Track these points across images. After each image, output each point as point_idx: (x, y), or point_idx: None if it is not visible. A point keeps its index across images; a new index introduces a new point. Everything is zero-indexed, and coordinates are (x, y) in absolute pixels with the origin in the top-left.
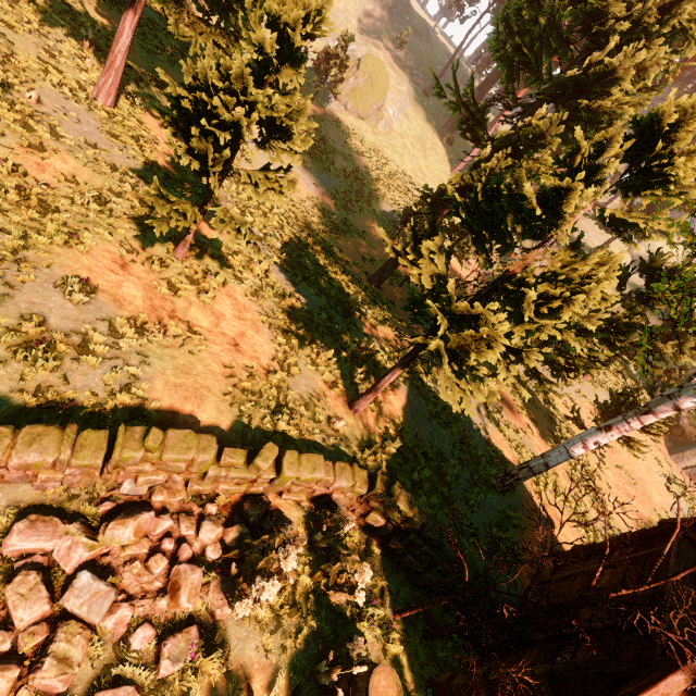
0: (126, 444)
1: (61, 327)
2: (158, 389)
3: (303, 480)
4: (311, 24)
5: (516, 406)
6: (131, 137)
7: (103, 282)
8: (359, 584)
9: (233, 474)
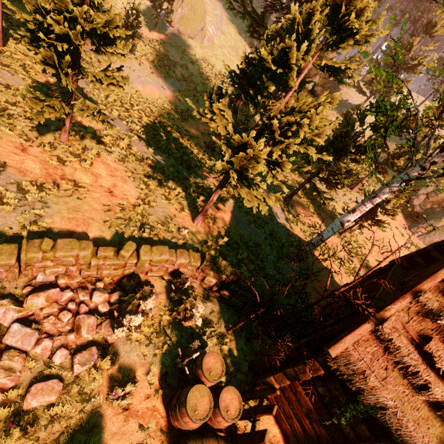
0: (29, 249)
1: None
2: (57, 222)
3: (155, 261)
4: None
5: (309, 212)
6: (19, 66)
7: (10, 161)
8: (196, 313)
9: (108, 262)
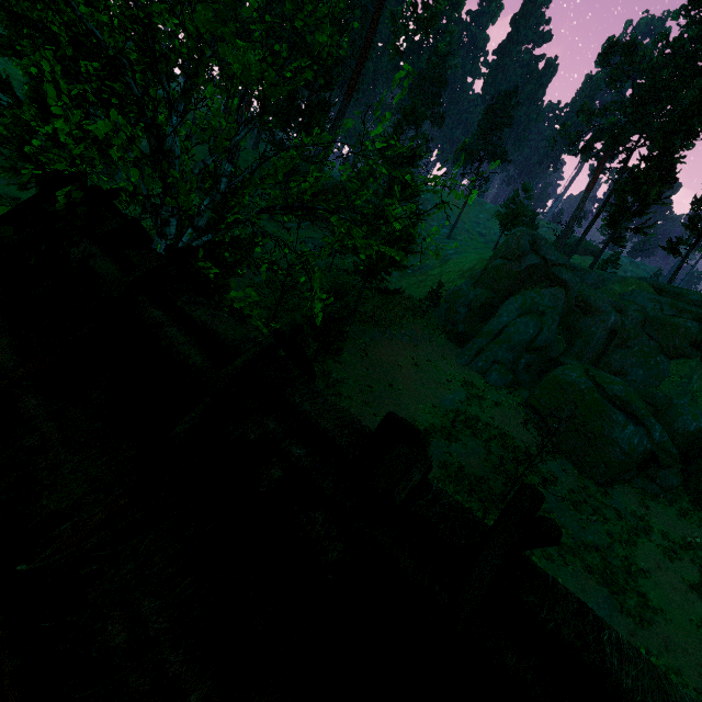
0: None
1: None
2: None
3: None
4: None
5: None
6: None
7: None
8: None
9: None
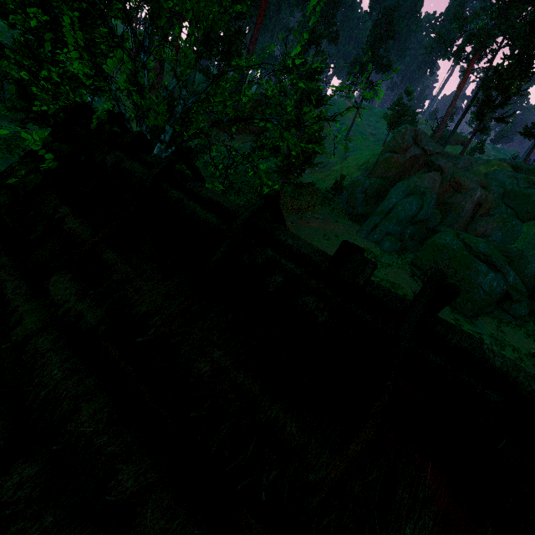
0: None
1: None
2: None
3: None
4: None
5: None
6: None
7: None
8: None
9: None
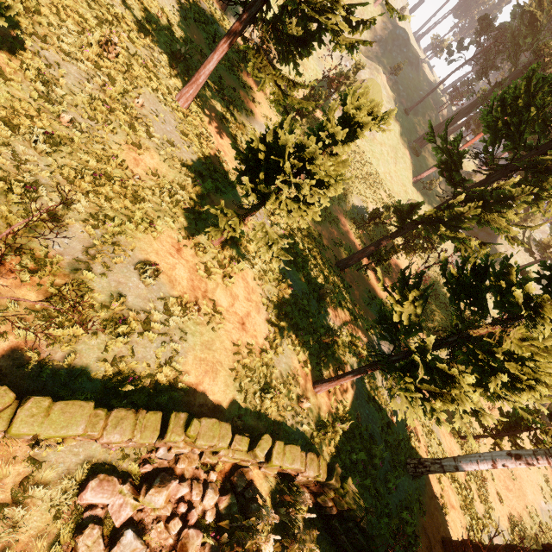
0: (174, 429)
1: (134, 305)
2: (189, 363)
3: (284, 468)
4: (375, 126)
5: None
6: (195, 135)
7: (164, 264)
8: None
9: (236, 456)
